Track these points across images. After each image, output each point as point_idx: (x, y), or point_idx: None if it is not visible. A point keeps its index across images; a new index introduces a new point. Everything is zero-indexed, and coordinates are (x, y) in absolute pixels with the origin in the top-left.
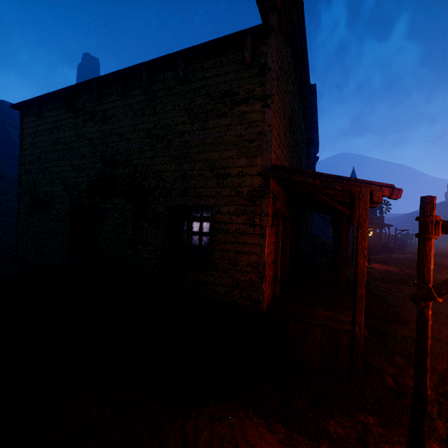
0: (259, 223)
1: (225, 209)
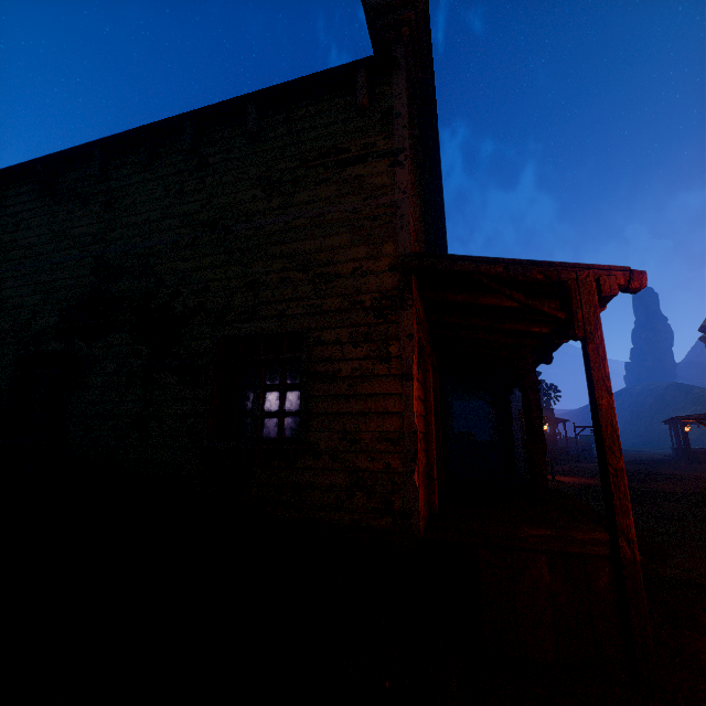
0: (398, 354)
1: (332, 335)
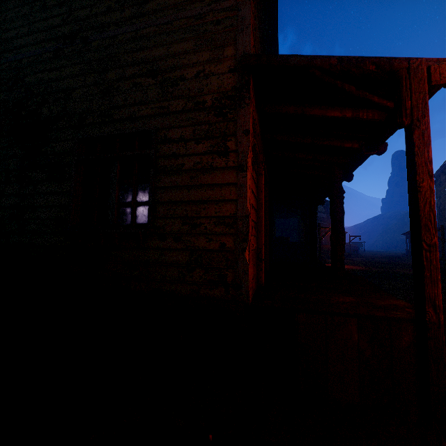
0: (234, 148)
1: (176, 133)
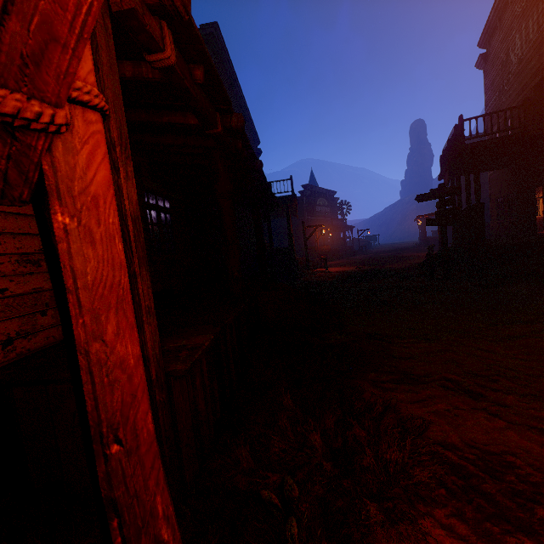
0: None
1: None
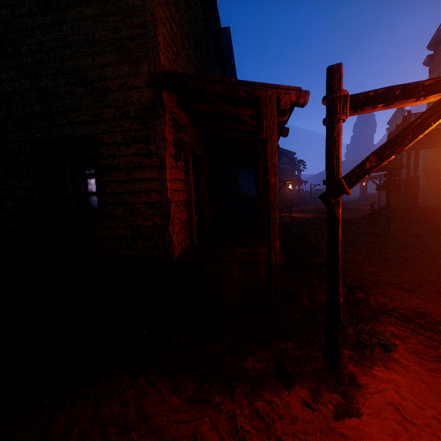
0: (156, 152)
1: (111, 138)
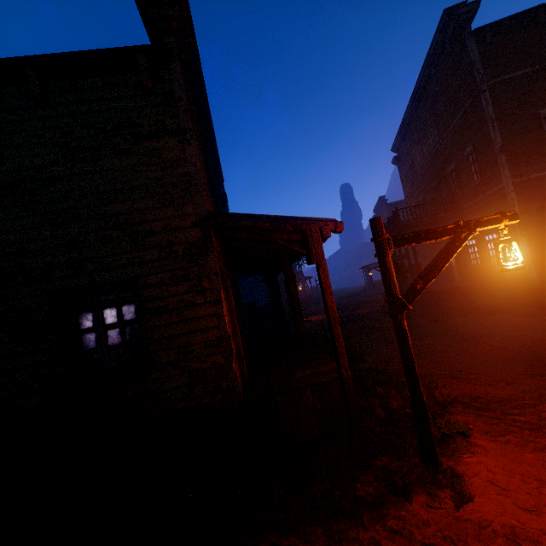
0: (209, 287)
1: (156, 279)
